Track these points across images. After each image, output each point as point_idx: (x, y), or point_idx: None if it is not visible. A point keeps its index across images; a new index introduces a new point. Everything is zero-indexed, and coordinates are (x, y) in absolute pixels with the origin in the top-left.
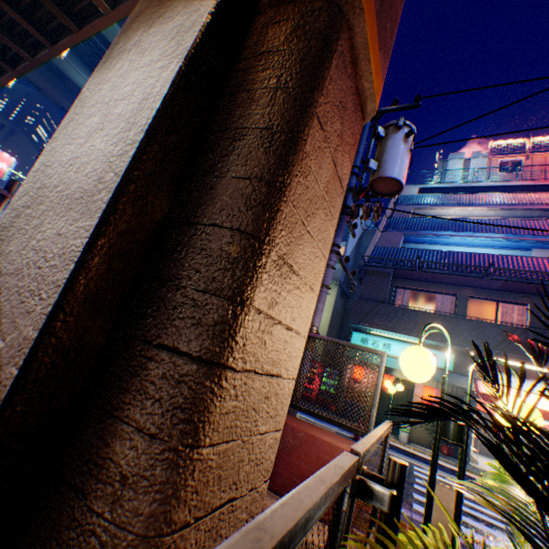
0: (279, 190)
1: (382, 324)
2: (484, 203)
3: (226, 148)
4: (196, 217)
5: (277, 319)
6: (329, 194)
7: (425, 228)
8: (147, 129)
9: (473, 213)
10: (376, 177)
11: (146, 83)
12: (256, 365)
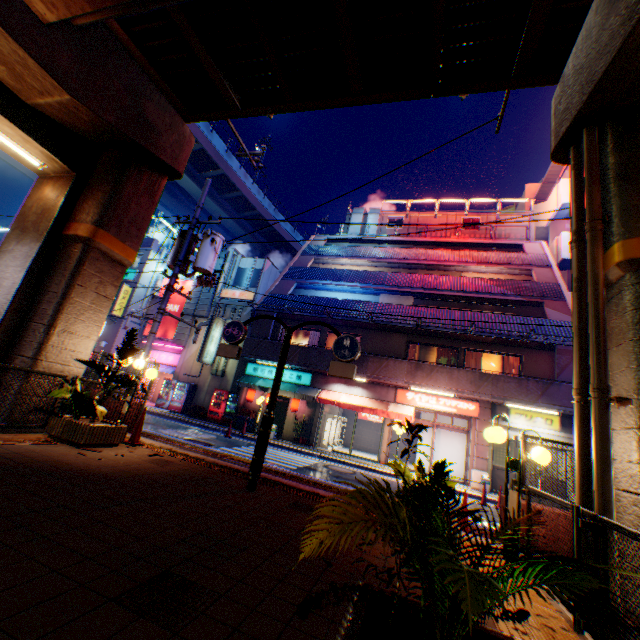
0: (59, 311)
1: (263, 355)
2: (363, 256)
3: (44, 297)
4: (33, 320)
5: (65, 348)
6: (97, 303)
7: (313, 278)
8: (15, 296)
9: (358, 263)
10: (193, 266)
11: (16, 275)
12: (55, 361)
